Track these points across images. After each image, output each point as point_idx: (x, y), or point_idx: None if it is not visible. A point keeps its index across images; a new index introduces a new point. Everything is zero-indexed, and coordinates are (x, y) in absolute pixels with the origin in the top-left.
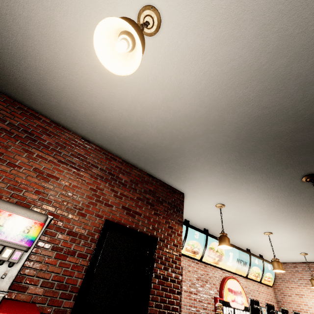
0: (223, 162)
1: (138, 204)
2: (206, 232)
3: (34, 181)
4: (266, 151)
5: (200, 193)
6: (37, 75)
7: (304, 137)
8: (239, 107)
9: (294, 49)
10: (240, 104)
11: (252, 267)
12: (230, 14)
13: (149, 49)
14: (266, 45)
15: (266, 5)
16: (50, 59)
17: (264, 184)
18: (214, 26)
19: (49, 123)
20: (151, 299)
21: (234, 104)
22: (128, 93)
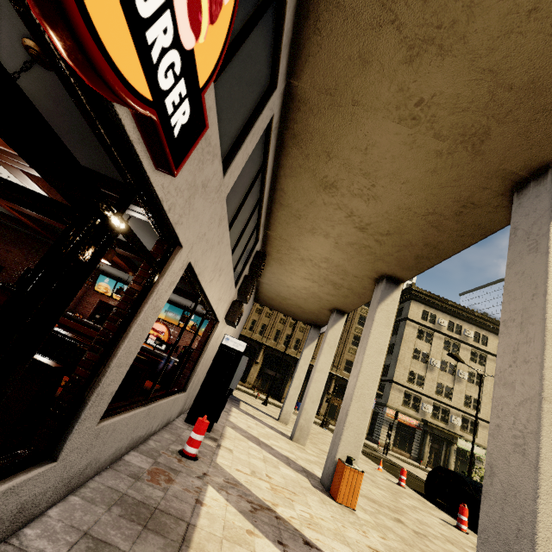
0: None
1: None
2: None
3: (5, 254)
4: None
5: None
6: None
7: None
8: None
9: None
10: None
11: None
12: None
13: None
14: None
15: None
16: None
17: None
18: None
19: (13, 230)
20: None
21: None
22: None
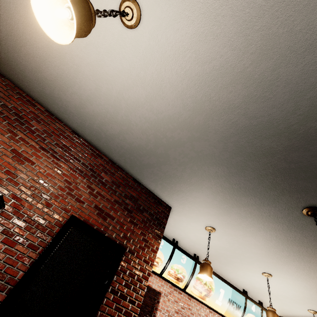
0: (211, 177)
1: (113, 207)
2: (195, 258)
3: (8, 161)
4: (257, 170)
5: (188, 210)
6: (34, 63)
7: (301, 158)
8: (224, 113)
9: (280, 51)
10: (224, 110)
11: (247, 314)
12: (208, 9)
13: (131, 43)
14: (248, 44)
15: (246, 0)
16: (45, 47)
17: (258, 210)
18: (192, 21)
19: (43, 111)
20: (99, 316)
21: (219, 109)
22: (113, 88)
